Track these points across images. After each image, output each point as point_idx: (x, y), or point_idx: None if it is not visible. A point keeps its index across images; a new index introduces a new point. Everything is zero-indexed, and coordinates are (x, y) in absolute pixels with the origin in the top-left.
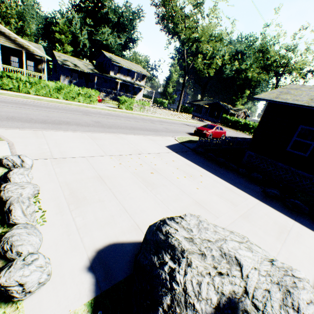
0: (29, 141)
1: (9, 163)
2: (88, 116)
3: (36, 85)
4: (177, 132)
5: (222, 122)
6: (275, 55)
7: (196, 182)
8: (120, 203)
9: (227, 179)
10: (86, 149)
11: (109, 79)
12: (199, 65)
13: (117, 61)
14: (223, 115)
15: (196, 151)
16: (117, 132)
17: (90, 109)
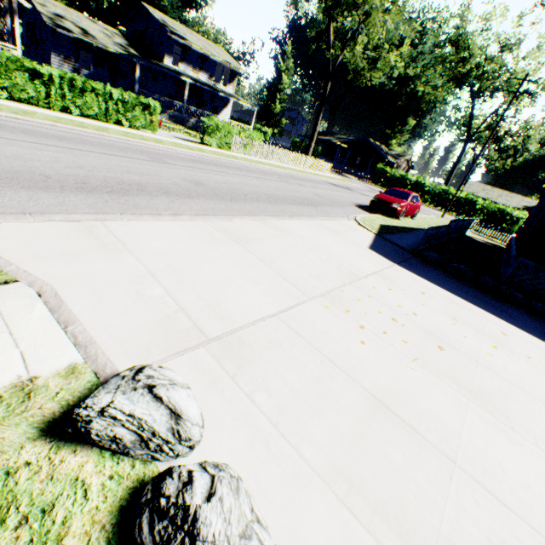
0: (94, 268)
1: (119, 433)
2: (163, 164)
3: (8, 71)
4: (341, 204)
5: (376, 179)
6: (478, 54)
7: (526, 361)
8: (542, 536)
9: (541, 336)
10: (253, 282)
11: (163, 74)
12: (359, 59)
13: (179, 32)
14: (379, 165)
15: (426, 258)
16: (258, 211)
17: (153, 145)
